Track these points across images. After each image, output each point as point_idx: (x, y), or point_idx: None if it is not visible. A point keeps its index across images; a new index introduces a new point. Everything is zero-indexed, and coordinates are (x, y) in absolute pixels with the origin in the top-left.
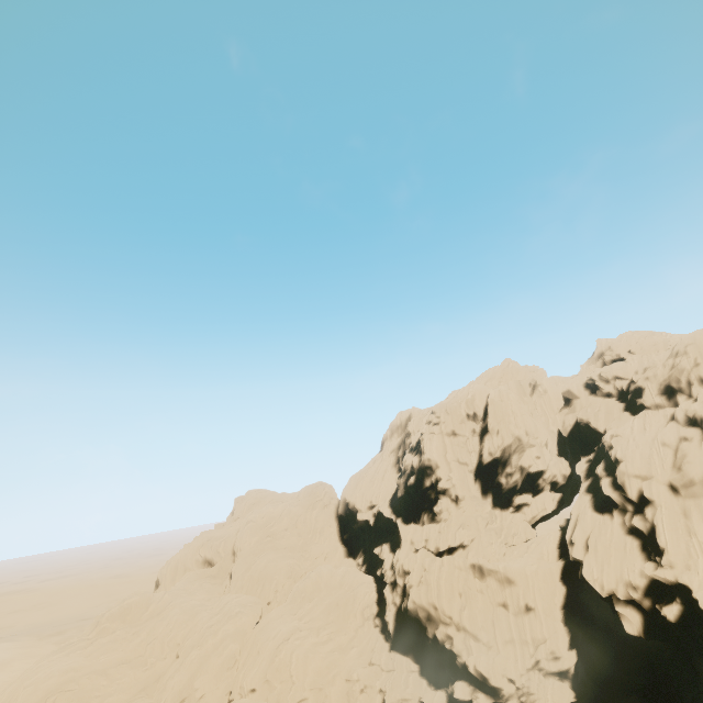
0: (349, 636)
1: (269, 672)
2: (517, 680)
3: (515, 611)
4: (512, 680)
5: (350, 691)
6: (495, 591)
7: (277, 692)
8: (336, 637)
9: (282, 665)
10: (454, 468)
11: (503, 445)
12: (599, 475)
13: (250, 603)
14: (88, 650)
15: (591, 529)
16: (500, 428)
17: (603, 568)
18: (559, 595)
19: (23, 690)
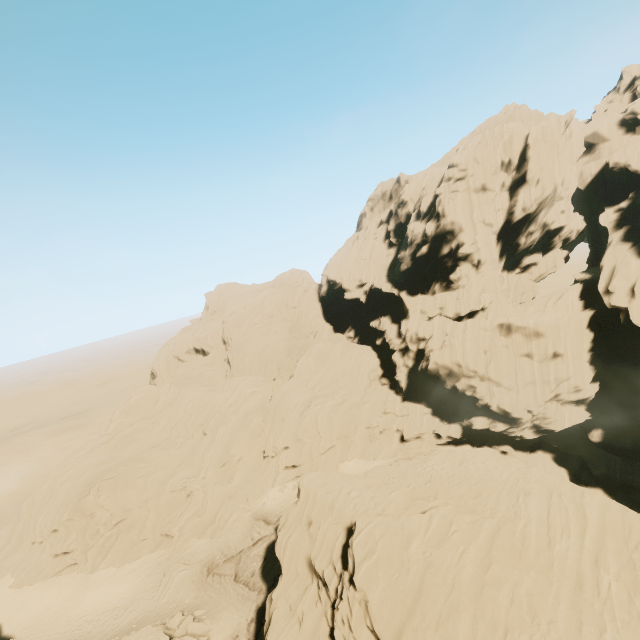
0: (360, 395)
1: (299, 434)
2: (535, 410)
3: (541, 359)
4: (530, 411)
5: (371, 435)
6: (520, 345)
7: (308, 446)
8: (349, 398)
9: (309, 426)
10: (479, 230)
11: (543, 197)
12: None
13: (260, 383)
14: (112, 444)
15: (637, 277)
16: (542, 177)
17: None
18: (587, 341)
19: (60, 486)
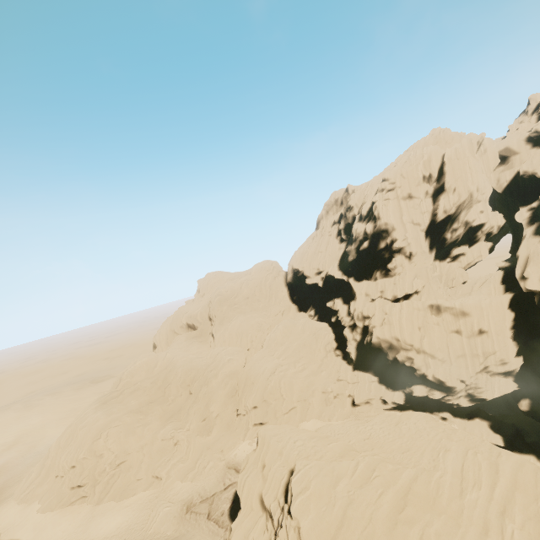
0: (318, 364)
1: (265, 395)
2: (468, 380)
3: (468, 335)
4: (462, 381)
5: (327, 398)
6: (450, 322)
7: (273, 406)
8: (308, 366)
9: (274, 389)
10: (409, 229)
11: (460, 201)
12: None
13: (236, 352)
14: (120, 398)
15: None
16: (457, 186)
17: None
18: (508, 320)
19: (80, 430)
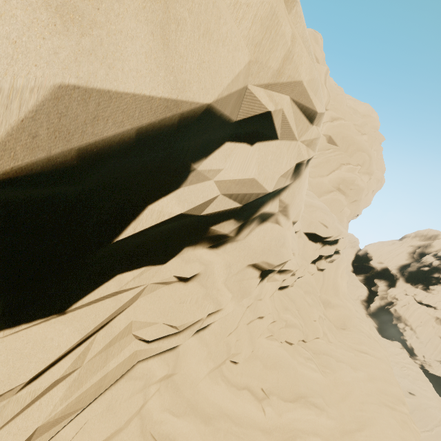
0: None
1: None
2: (427, 359)
3: None
4: (424, 357)
5: None
6: None
7: None
8: None
9: None
10: None
11: None
12: None
13: None
14: None
15: None
16: None
17: None
18: None
19: None
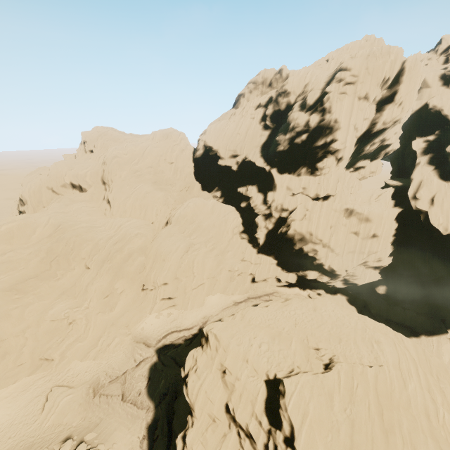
0: (225, 245)
1: (178, 274)
2: (350, 270)
3: (364, 237)
4: (346, 270)
5: (232, 276)
6: (353, 225)
7: (183, 283)
8: (217, 246)
9: (187, 268)
10: (350, 132)
11: (400, 117)
12: None
13: (142, 226)
14: None
15: (436, 191)
16: (405, 100)
17: (448, 218)
18: (393, 229)
19: None
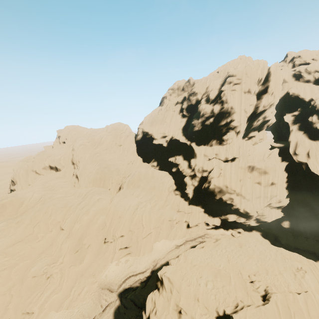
0: (164, 201)
1: (131, 227)
2: (259, 211)
3: (265, 185)
4: (256, 211)
5: (172, 224)
6: (256, 177)
7: (136, 234)
8: (158, 202)
9: (138, 221)
10: (242, 114)
11: (274, 102)
12: (313, 121)
13: (102, 192)
14: None
15: (309, 148)
16: (275, 91)
17: None
18: (285, 177)
19: None
